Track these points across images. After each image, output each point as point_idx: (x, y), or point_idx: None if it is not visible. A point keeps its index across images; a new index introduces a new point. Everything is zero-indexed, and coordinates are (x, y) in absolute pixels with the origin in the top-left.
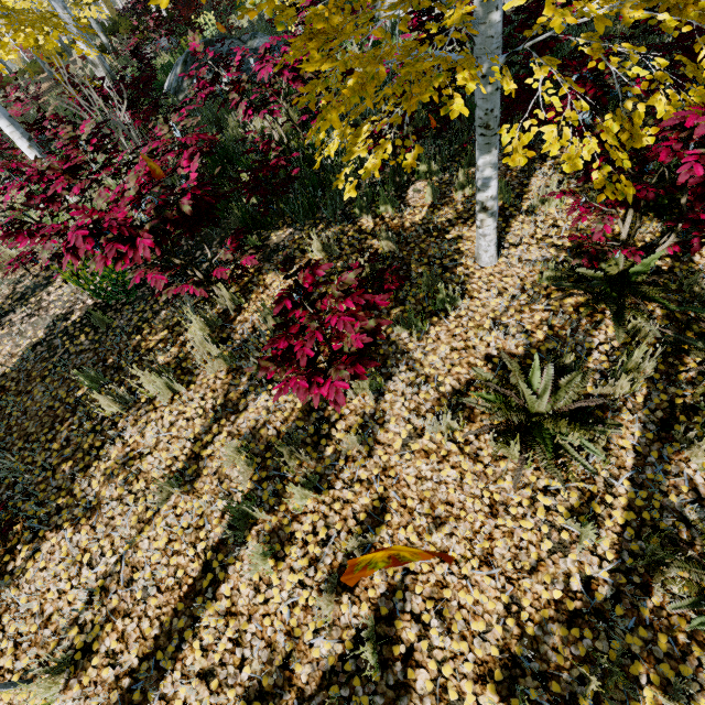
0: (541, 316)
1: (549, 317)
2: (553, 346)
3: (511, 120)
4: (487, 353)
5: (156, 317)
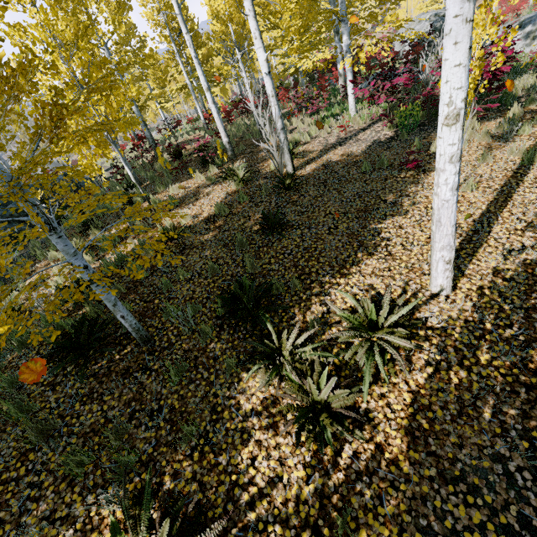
0: None
1: None
2: None
3: None
4: None
5: (430, 135)
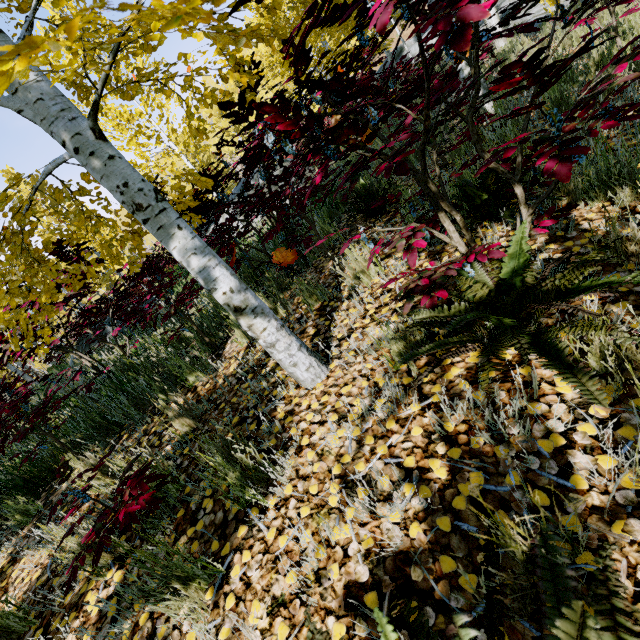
0: (423, 425)
1: (437, 420)
2: (477, 485)
3: (282, 229)
4: (347, 581)
5: None
